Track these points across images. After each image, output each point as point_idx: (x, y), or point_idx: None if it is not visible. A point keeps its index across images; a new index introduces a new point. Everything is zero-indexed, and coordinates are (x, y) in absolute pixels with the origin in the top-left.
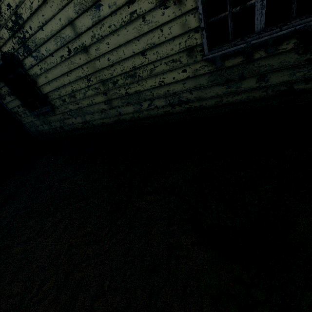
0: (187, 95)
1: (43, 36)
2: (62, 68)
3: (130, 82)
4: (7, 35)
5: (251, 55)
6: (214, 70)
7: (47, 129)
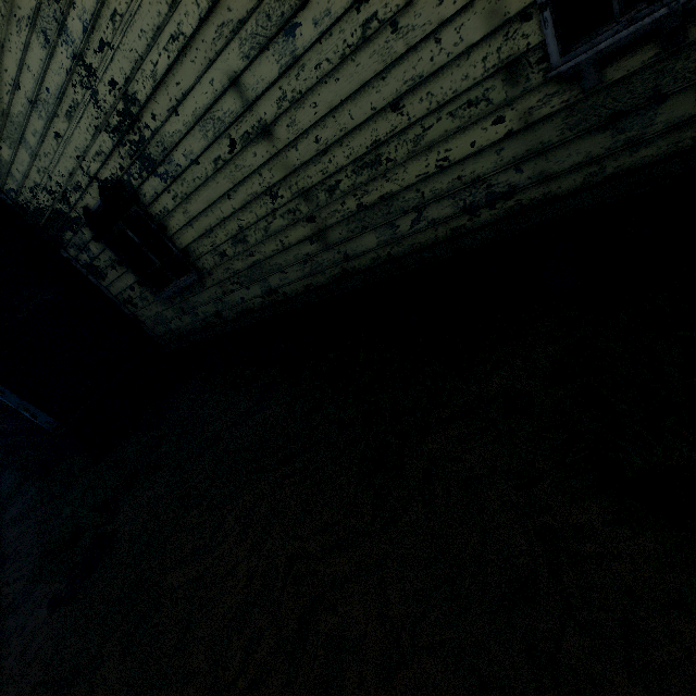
0: (510, 178)
1: (179, 127)
2: (217, 184)
3: (367, 179)
4: (108, 145)
5: (681, 35)
6: (577, 99)
7: (188, 324)
